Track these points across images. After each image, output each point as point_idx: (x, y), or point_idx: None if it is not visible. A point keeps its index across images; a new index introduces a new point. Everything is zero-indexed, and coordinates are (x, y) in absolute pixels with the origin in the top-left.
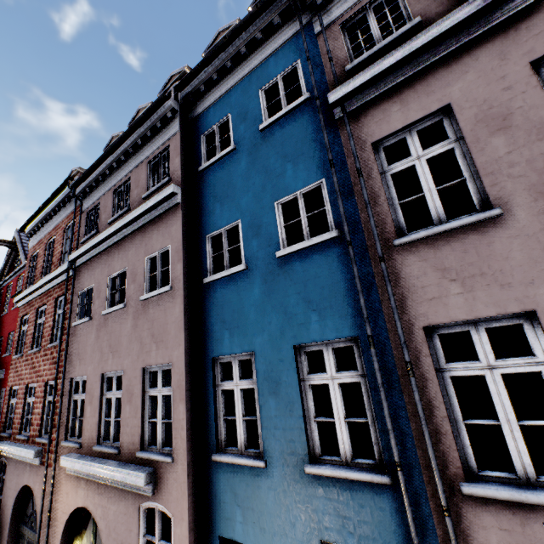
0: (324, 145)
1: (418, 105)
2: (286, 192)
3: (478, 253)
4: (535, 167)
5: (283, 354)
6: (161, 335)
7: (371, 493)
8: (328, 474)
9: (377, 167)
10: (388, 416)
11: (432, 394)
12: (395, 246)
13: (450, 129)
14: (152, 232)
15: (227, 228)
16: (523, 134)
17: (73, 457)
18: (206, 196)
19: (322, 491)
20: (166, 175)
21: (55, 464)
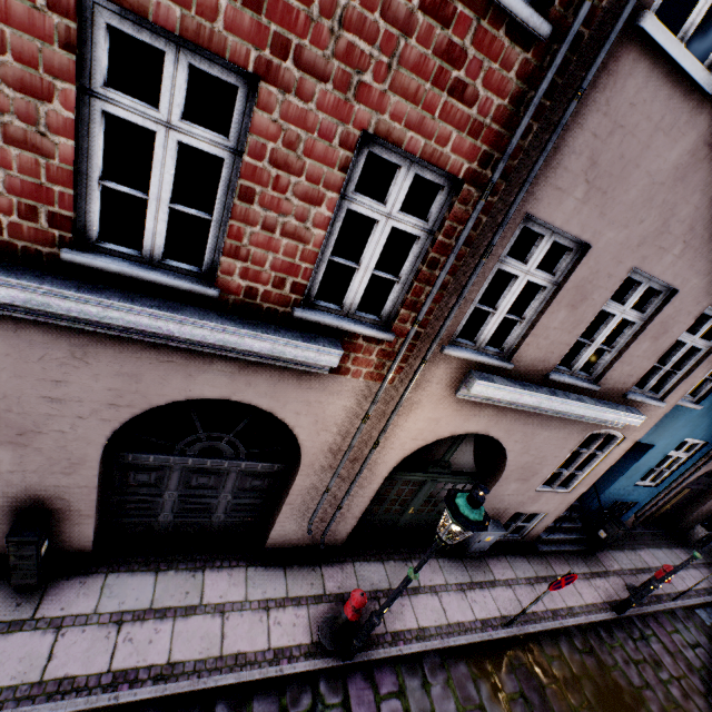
0: None
1: None
2: None
3: None
4: None
5: None
6: None
7: None
8: None
9: None
10: None
11: None
12: None
13: None
14: None
15: None
16: None
17: (515, 387)
18: None
19: (709, 421)
20: None
21: (413, 382)
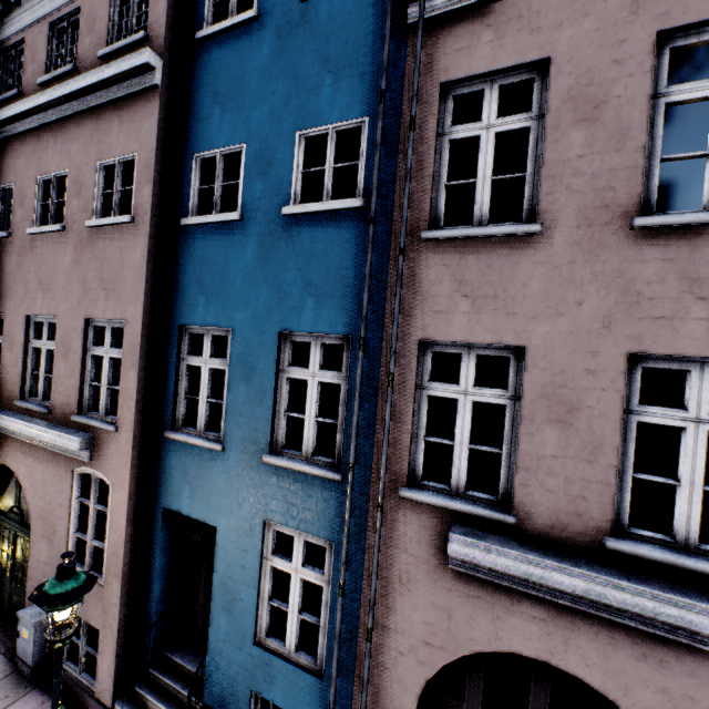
0: (382, 63)
1: (515, 45)
2: (316, 121)
3: (500, 272)
4: (596, 184)
5: (265, 338)
6: (114, 282)
7: (321, 487)
8: (284, 466)
9: (437, 124)
10: (356, 421)
11: (404, 408)
12: (422, 239)
13: (537, 98)
14: (111, 123)
15: (225, 151)
16: (604, 137)
17: None
18: (203, 89)
19: (276, 480)
20: (141, 26)
21: None
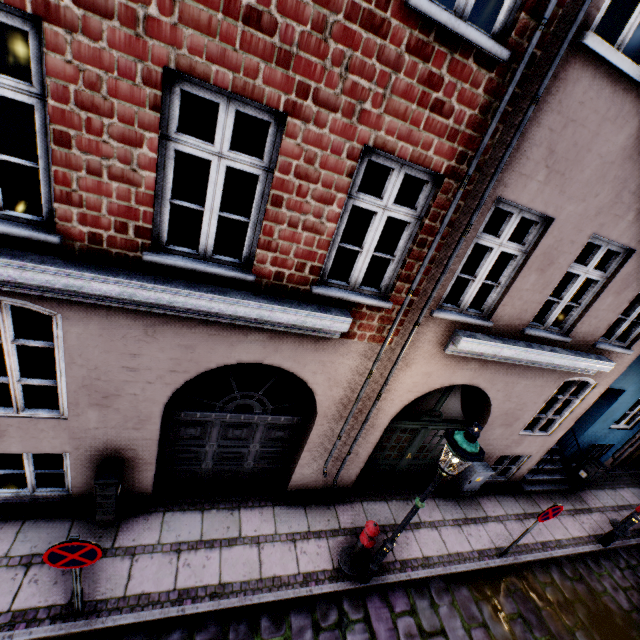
0: None
1: None
2: None
3: None
4: None
5: None
6: None
7: None
8: None
9: None
10: None
11: None
12: None
13: None
14: None
15: None
16: None
17: (495, 342)
18: None
19: None
20: None
21: (409, 342)
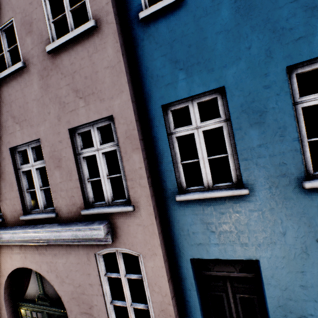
0: None
1: None
2: None
3: None
4: None
5: (270, 79)
6: (90, 87)
7: None
8: None
9: None
10: None
11: None
12: None
13: None
14: None
15: None
16: None
17: None
18: None
19: None
20: None
21: None
